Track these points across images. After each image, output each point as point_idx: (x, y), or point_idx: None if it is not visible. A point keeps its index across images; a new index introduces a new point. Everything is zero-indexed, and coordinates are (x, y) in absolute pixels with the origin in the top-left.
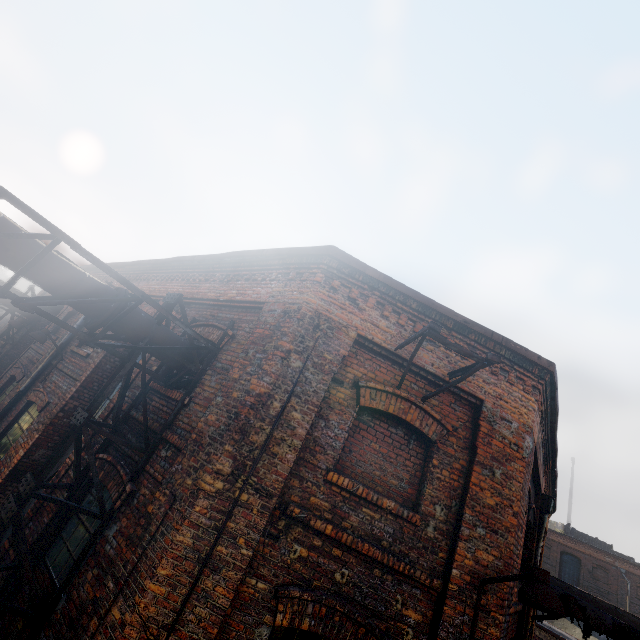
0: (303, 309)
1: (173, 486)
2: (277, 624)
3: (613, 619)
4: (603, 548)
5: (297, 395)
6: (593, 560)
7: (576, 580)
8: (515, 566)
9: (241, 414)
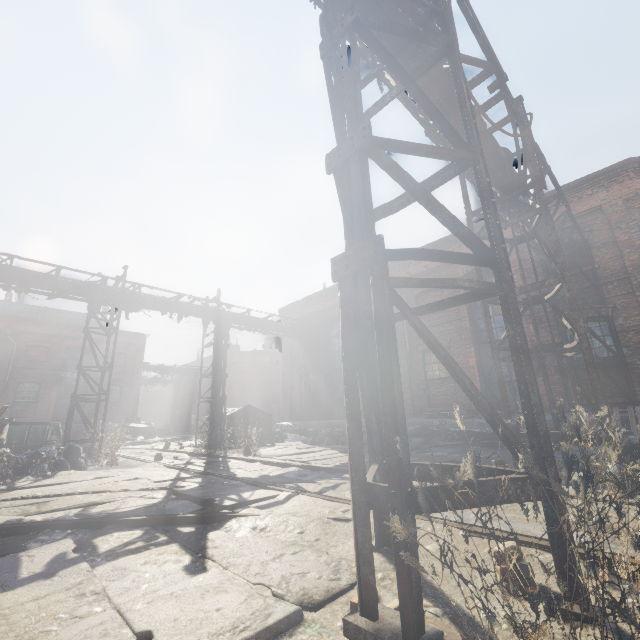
0: (639, 193)
1: None
2: None
3: None
4: None
5: None
6: None
7: None
8: None
9: None
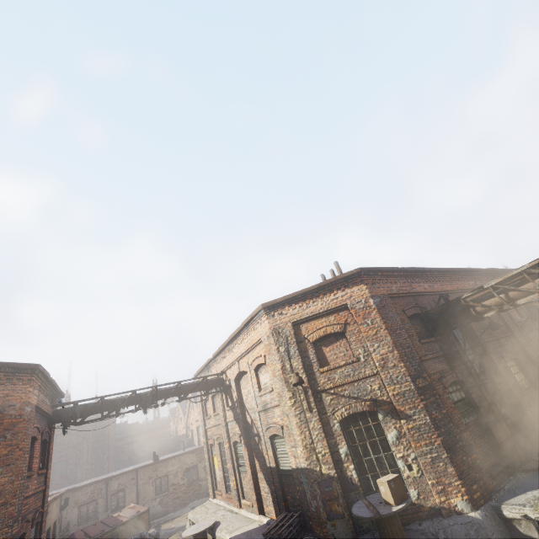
0: None
1: None
2: None
3: None
4: None
5: None
6: None
7: None
8: None
9: None
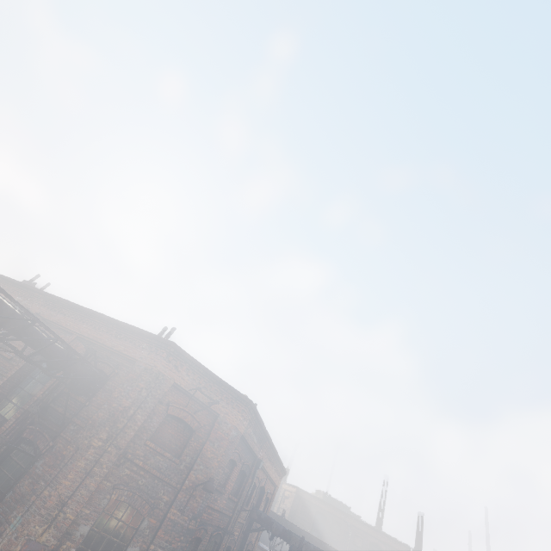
0: (154, 369)
1: (78, 443)
2: (112, 498)
3: (284, 527)
4: (345, 509)
5: (141, 408)
6: (334, 517)
7: (321, 533)
8: (215, 483)
9: (116, 414)
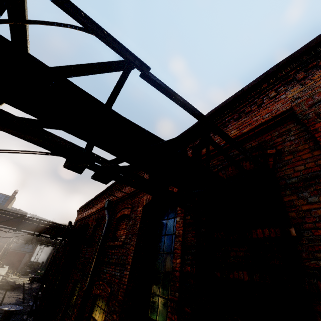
0: None
1: None
2: None
3: None
4: None
5: None
6: None
7: None
8: None
9: None
